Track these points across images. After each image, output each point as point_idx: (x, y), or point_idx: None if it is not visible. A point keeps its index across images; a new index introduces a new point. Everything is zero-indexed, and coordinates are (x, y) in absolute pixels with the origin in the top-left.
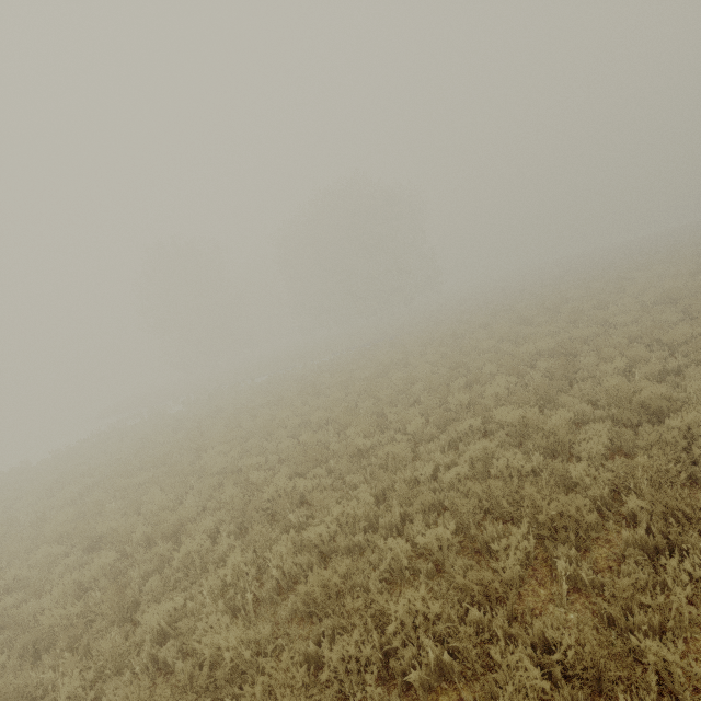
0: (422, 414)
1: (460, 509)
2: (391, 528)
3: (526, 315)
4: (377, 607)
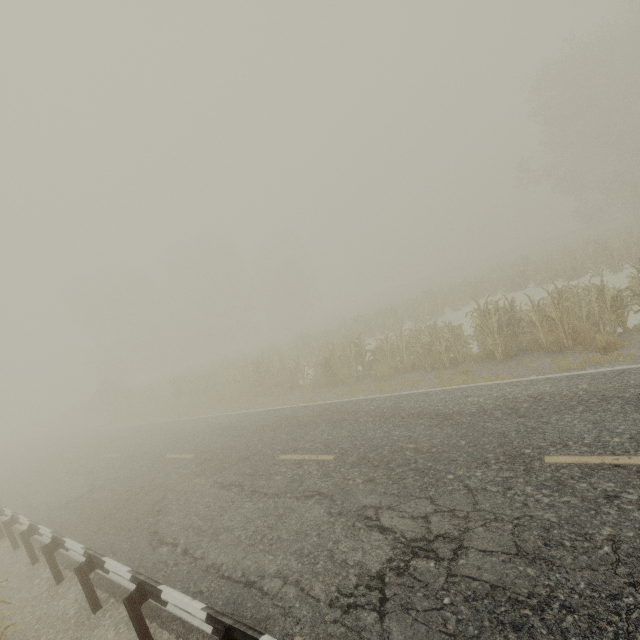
0: None
1: None
2: None
3: None
4: None
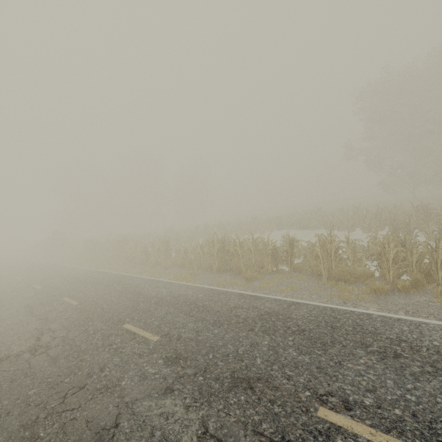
0: None
1: None
2: None
3: None
4: None
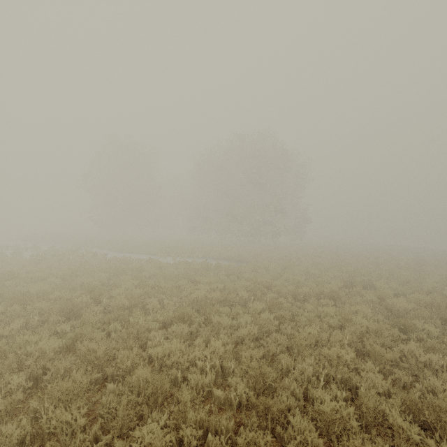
0: None
1: None
2: None
3: (395, 307)
4: None
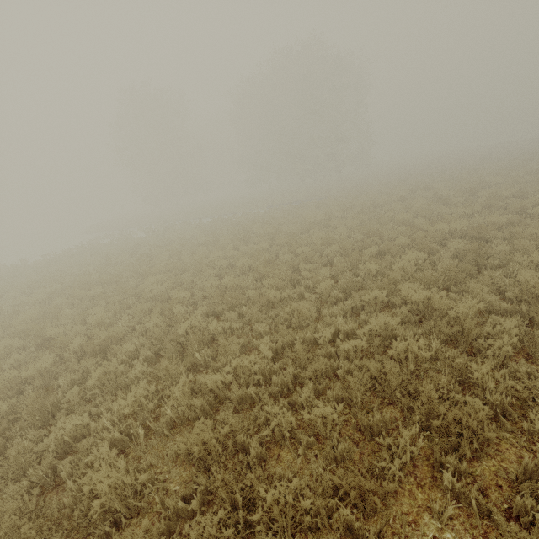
0: (332, 274)
1: (351, 386)
2: (283, 385)
3: (443, 195)
4: (248, 483)
